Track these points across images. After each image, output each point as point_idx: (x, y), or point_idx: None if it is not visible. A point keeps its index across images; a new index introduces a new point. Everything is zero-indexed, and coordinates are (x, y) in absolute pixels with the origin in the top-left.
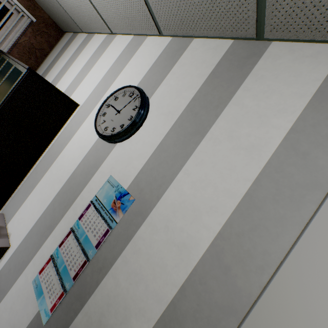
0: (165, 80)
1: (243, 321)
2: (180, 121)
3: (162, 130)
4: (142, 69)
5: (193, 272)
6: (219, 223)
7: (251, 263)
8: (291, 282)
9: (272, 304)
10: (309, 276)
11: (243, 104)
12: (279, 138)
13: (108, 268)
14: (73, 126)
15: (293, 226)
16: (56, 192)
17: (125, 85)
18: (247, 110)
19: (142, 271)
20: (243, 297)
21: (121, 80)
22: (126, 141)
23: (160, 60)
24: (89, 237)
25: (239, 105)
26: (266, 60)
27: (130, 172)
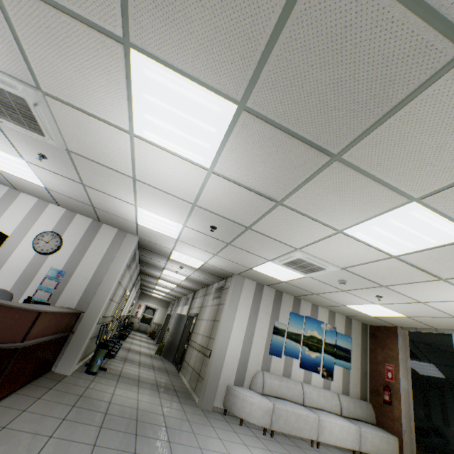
0: (68, 229)
1: (101, 284)
2: (78, 246)
3: (72, 249)
4: (53, 222)
5: (90, 282)
6: (94, 270)
7: (102, 275)
8: (108, 275)
9: (105, 280)
10: (110, 273)
11: (98, 241)
12: (106, 250)
13: (62, 292)
14: (9, 248)
15: (109, 267)
16: (15, 280)
17: (44, 228)
18: (99, 243)
19: (75, 287)
20: (100, 281)
21: (40, 225)
22: (55, 253)
23: (63, 219)
24: (50, 287)
25: (96, 241)
26: (102, 229)
27: (62, 264)
